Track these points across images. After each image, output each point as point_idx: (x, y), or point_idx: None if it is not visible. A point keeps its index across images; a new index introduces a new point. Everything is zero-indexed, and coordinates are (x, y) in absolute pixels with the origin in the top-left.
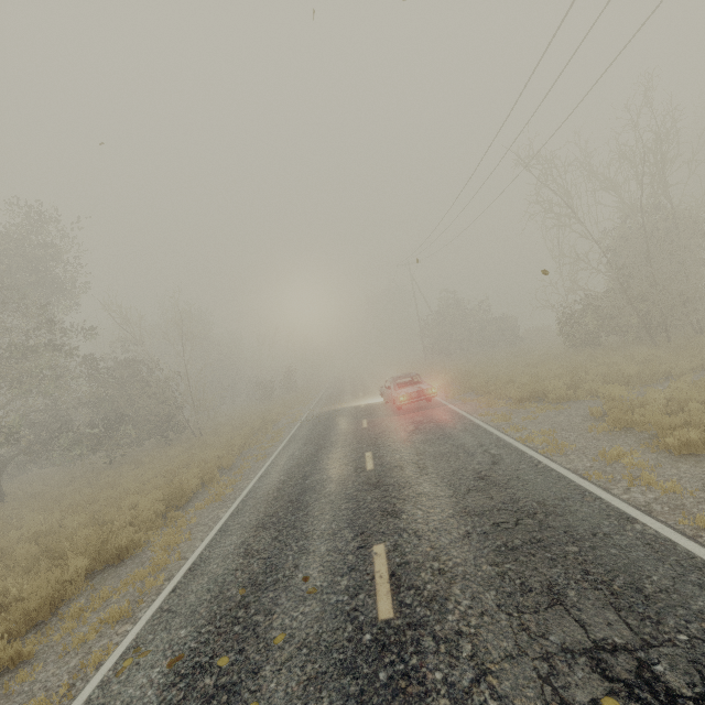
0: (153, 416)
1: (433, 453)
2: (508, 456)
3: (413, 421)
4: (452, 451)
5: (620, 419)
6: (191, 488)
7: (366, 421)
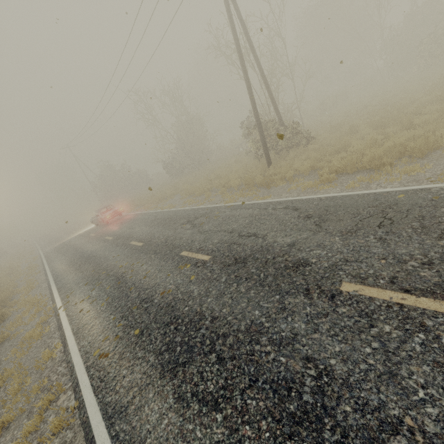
0: None
1: (134, 224)
2: (160, 213)
3: (118, 223)
4: (141, 221)
5: (188, 193)
6: (9, 293)
7: (92, 234)
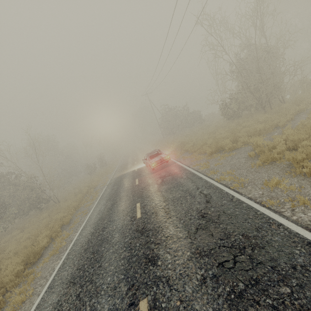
0: (29, 199)
1: (172, 198)
2: (214, 194)
3: (160, 176)
4: (182, 195)
5: (267, 157)
6: (39, 249)
7: (137, 180)
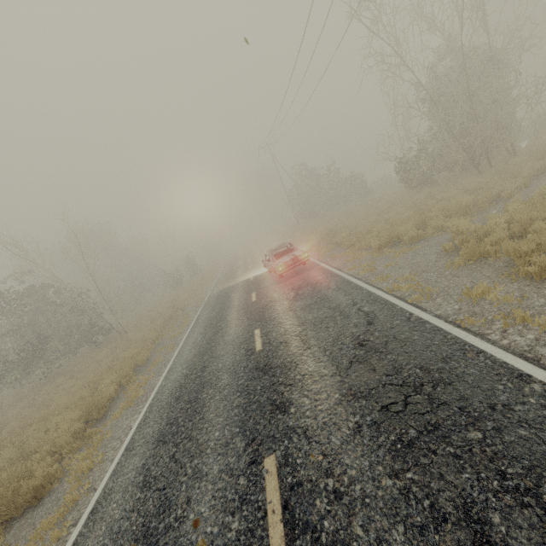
0: (78, 328)
1: (313, 321)
2: (380, 312)
3: (293, 287)
4: (329, 315)
5: (473, 252)
6: (105, 400)
7: (254, 294)
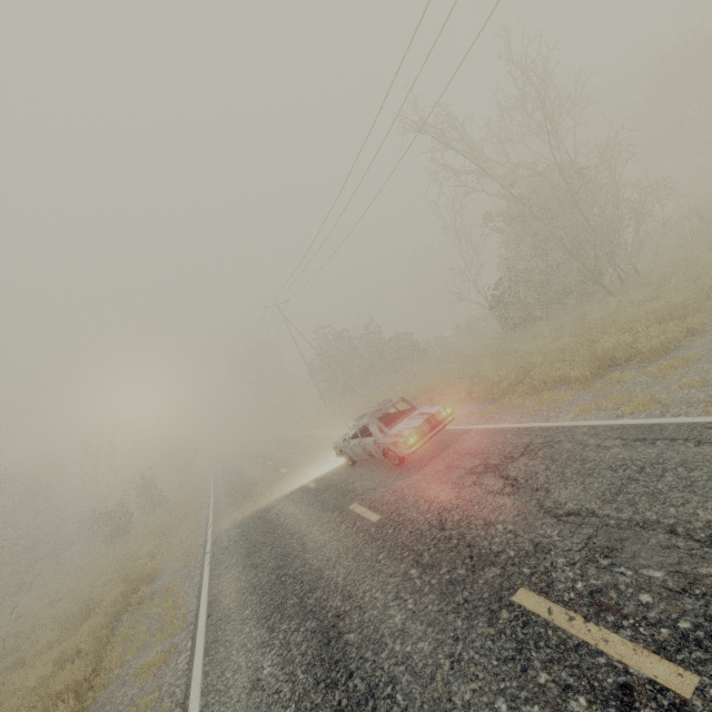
0: None
1: None
2: None
3: (469, 470)
4: None
5: None
6: None
7: (360, 506)
